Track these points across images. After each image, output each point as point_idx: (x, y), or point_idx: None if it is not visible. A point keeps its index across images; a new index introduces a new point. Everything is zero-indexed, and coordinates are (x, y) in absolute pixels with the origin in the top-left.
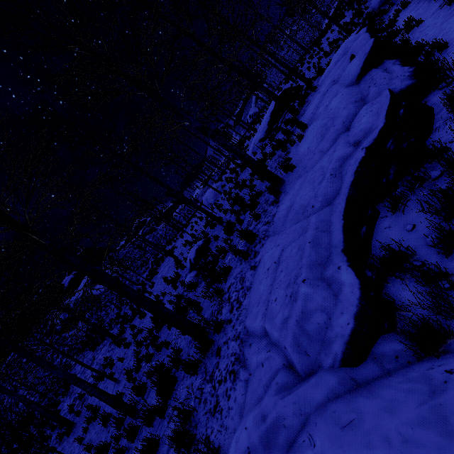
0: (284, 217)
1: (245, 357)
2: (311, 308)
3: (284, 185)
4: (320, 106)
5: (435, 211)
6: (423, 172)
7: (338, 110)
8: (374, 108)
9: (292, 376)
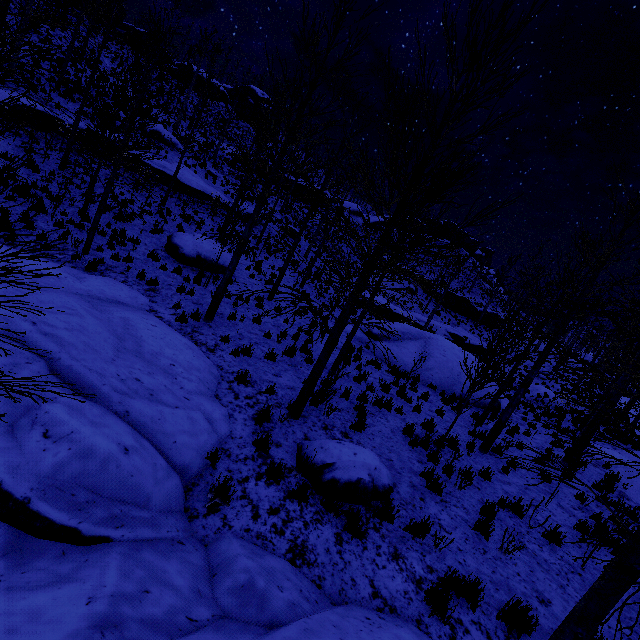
0: None
1: None
2: None
3: None
4: None
5: None
6: None
7: None
8: None
9: None
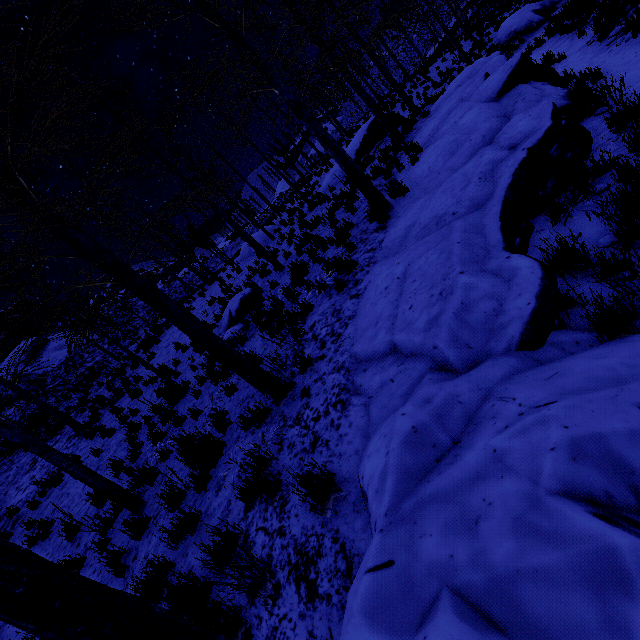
0: (401, 237)
1: (358, 384)
2: (476, 297)
3: (393, 211)
4: (444, 126)
5: (607, 214)
6: (590, 183)
7: (475, 124)
8: (533, 113)
9: (447, 374)
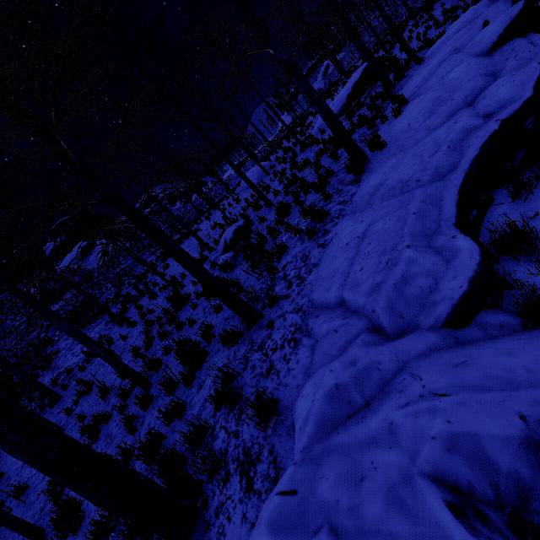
0: (370, 195)
1: (310, 327)
2: (415, 273)
3: (369, 164)
4: (432, 78)
5: None
6: None
7: (460, 81)
8: (517, 78)
9: (379, 337)
